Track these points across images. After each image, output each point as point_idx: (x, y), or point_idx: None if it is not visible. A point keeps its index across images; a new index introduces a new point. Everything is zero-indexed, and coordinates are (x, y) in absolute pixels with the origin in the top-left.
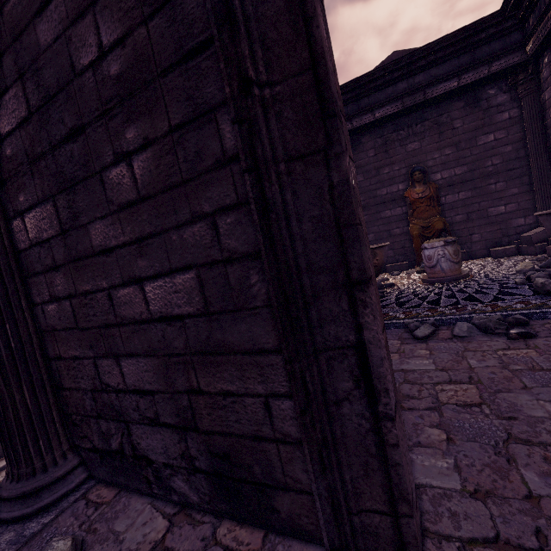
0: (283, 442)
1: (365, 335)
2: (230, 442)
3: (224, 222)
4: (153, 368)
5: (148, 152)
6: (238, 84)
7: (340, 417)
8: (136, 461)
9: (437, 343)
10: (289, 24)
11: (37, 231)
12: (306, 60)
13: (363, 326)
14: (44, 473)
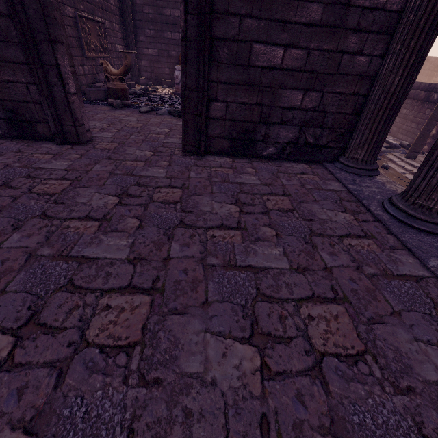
0: (37, 103)
1: (59, 62)
2: (14, 104)
3: None
4: None
5: None
6: None
7: (54, 91)
8: None
9: (147, 114)
10: None
11: None
12: None
13: (58, 59)
14: None
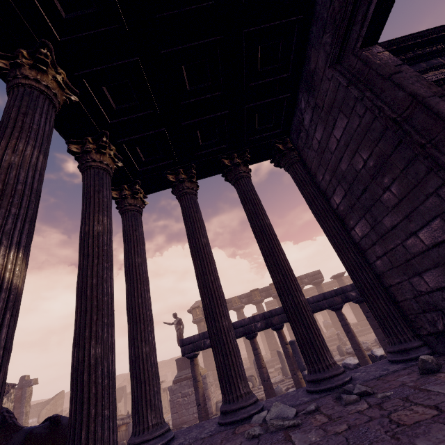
0: None
1: None
2: None
3: (442, 192)
4: (441, 272)
5: (395, 183)
6: (419, 148)
7: None
8: None
9: None
10: (430, 119)
11: (361, 232)
12: (443, 125)
13: None
14: (406, 343)
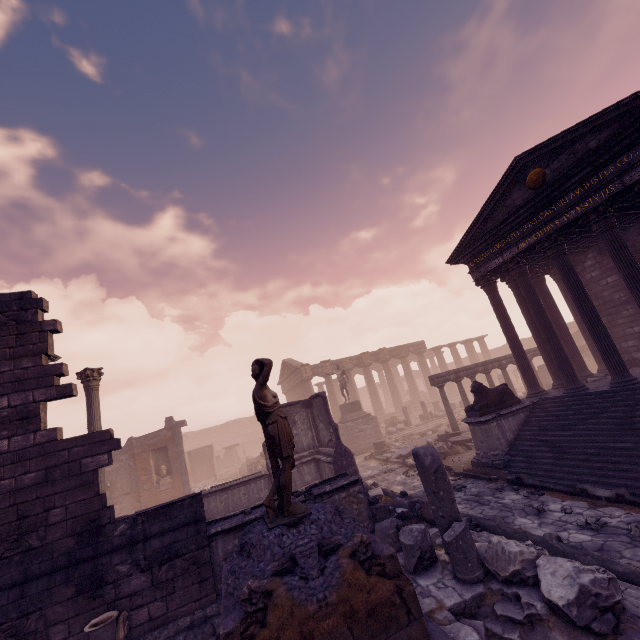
0: None
1: None
2: None
3: None
4: (636, 341)
5: (632, 309)
6: None
7: None
8: (633, 360)
9: None
10: None
11: None
12: None
13: None
14: None
